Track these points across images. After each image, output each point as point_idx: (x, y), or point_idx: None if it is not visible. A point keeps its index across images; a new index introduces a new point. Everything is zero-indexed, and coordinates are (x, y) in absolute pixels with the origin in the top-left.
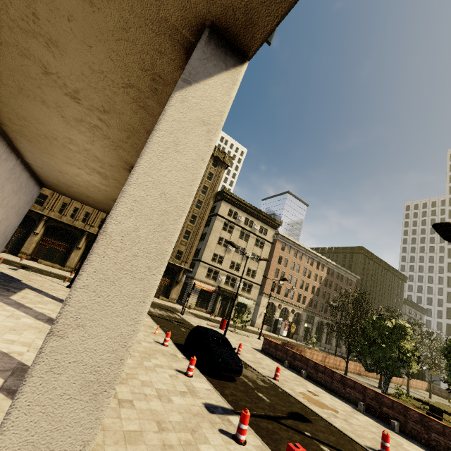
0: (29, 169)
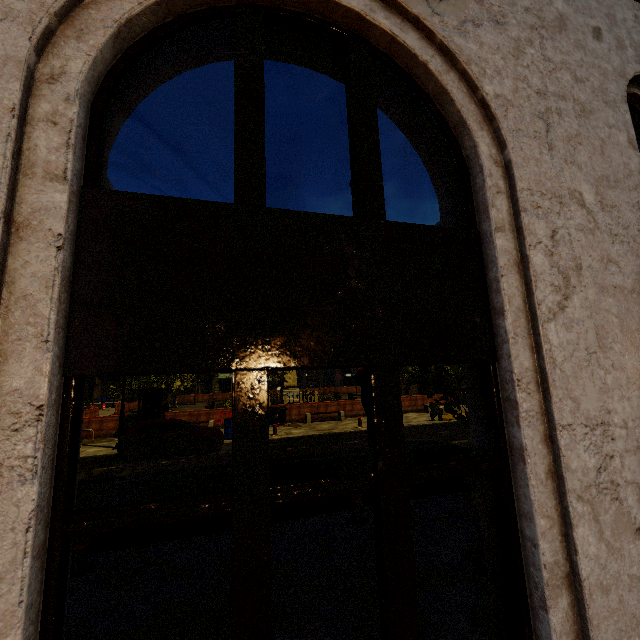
0: None
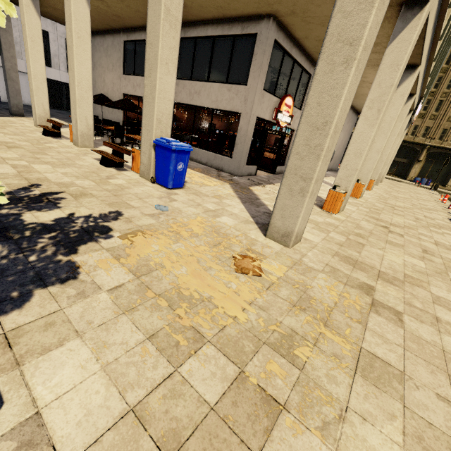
0: (352, 108)
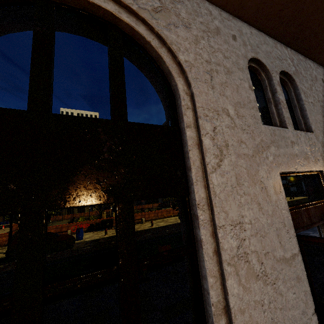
0: None
